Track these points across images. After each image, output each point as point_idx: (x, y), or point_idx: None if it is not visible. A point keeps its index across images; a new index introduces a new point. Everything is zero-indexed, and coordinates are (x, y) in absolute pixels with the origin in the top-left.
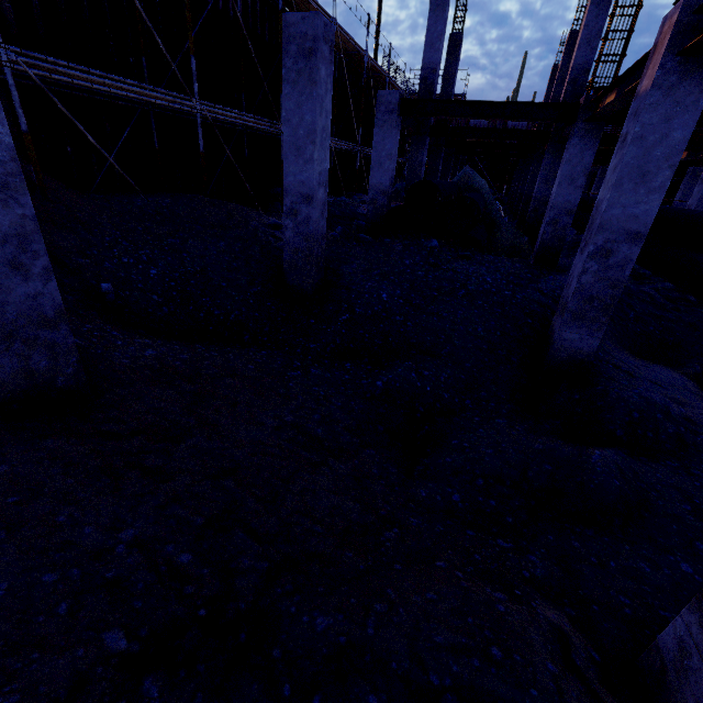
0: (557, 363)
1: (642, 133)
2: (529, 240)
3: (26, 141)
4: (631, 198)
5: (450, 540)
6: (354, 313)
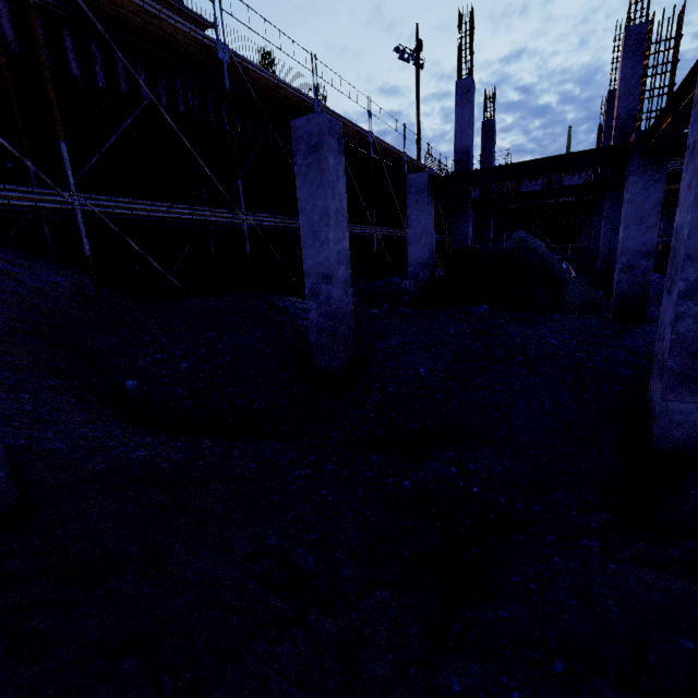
0: (670, 445)
1: None
2: (606, 293)
3: (88, 263)
4: None
5: None
6: (386, 393)
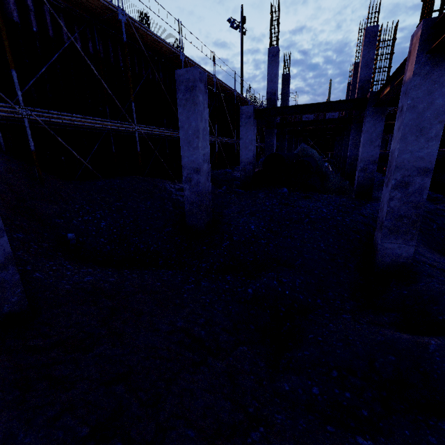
0: (384, 266)
1: (413, 104)
2: (350, 182)
3: (34, 155)
4: (415, 146)
5: (312, 440)
6: (232, 240)
